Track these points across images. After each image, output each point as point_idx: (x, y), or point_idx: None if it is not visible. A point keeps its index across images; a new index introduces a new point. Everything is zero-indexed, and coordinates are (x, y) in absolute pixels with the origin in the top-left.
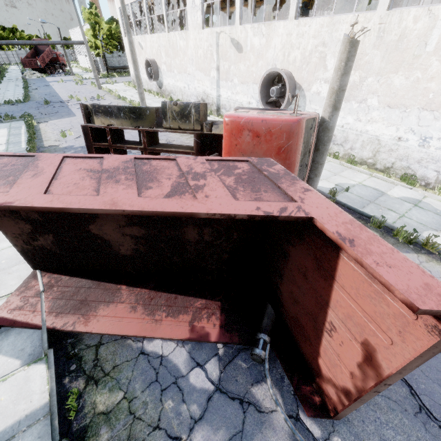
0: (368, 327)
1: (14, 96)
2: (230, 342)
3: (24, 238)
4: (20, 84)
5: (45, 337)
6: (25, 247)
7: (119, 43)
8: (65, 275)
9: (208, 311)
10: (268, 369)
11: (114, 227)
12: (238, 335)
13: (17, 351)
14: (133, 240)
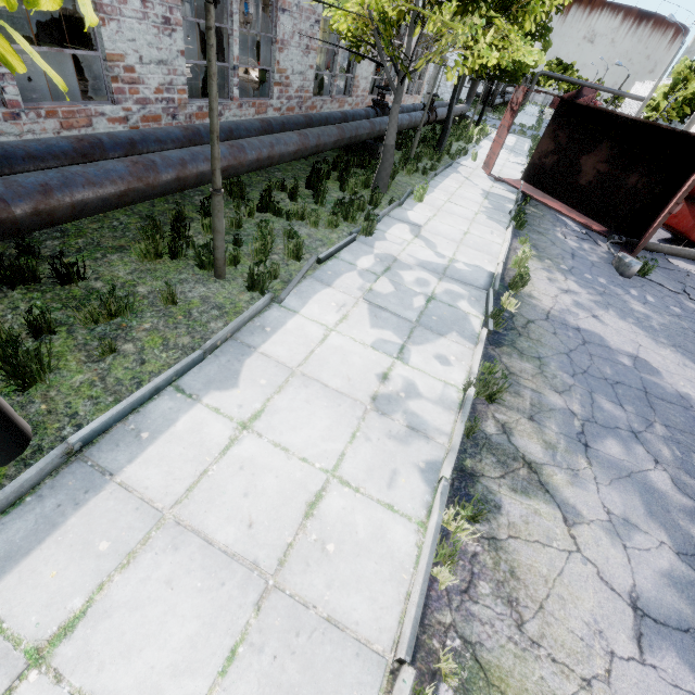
0: (690, 182)
1: (527, 124)
2: (601, 233)
3: (542, 154)
4: (534, 119)
5: (520, 190)
6: (535, 161)
7: (692, 113)
8: (534, 187)
9: (599, 226)
10: (613, 241)
11: (594, 161)
12: (607, 235)
13: (507, 188)
14: (595, 175)
